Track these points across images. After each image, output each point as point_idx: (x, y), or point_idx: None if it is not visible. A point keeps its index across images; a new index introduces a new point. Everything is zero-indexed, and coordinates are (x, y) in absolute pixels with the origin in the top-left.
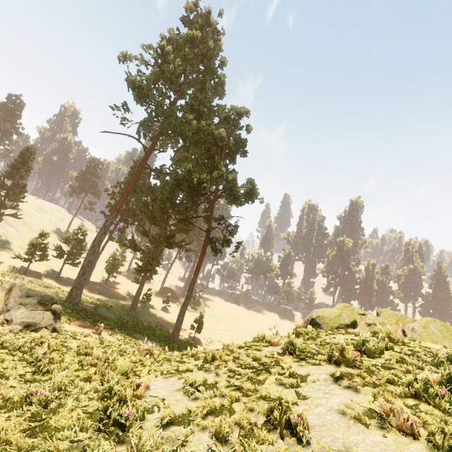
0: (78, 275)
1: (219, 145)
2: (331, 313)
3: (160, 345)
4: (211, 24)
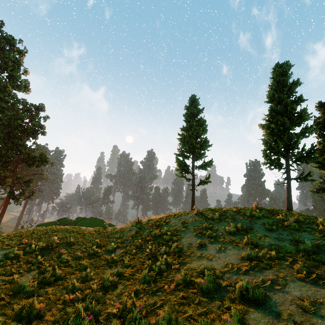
0: None
1: (20, 129)
2: (45, 223)
3: None
4: (13, 46)
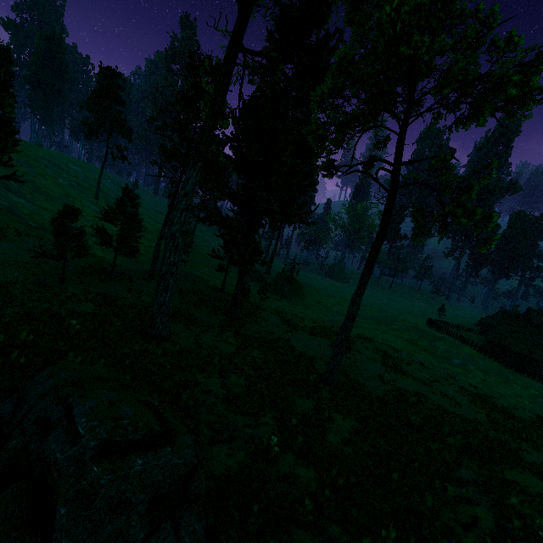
0: (157, 289)
1: None
2: None
3: (345, 420)
4: None
